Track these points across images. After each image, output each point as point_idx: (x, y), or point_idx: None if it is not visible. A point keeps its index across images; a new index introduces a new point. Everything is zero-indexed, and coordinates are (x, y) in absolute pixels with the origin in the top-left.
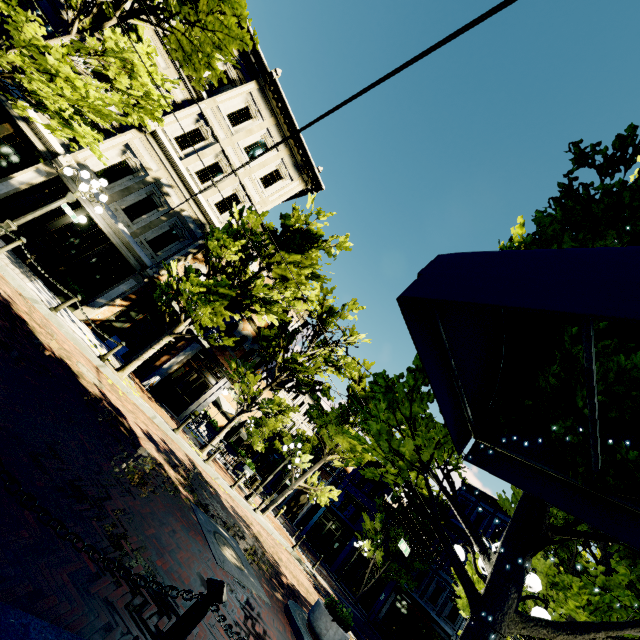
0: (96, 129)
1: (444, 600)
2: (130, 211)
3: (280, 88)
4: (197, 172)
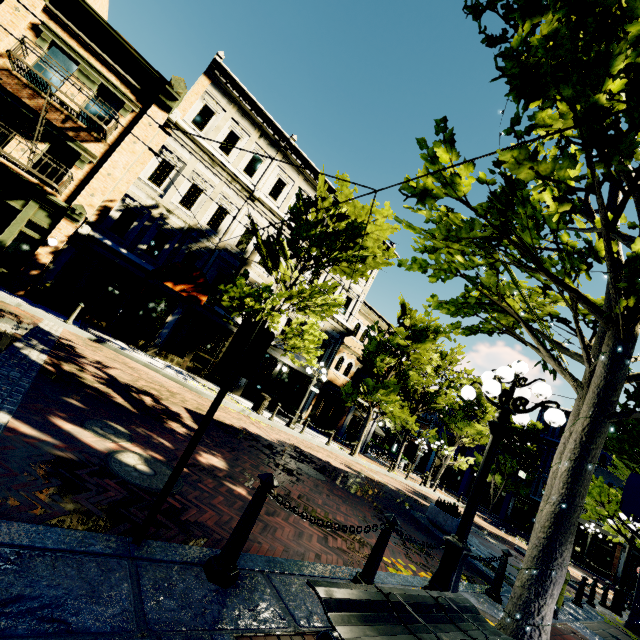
0: None
1: None
2: None
3: None
4: None
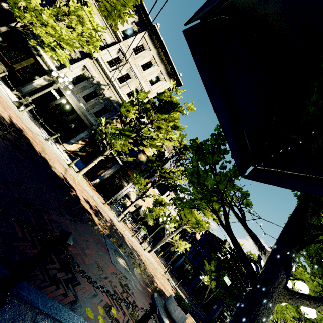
0: (71, 59)
1: None
2: (86, 98)
3: (159, 33)
4: (118, 78)
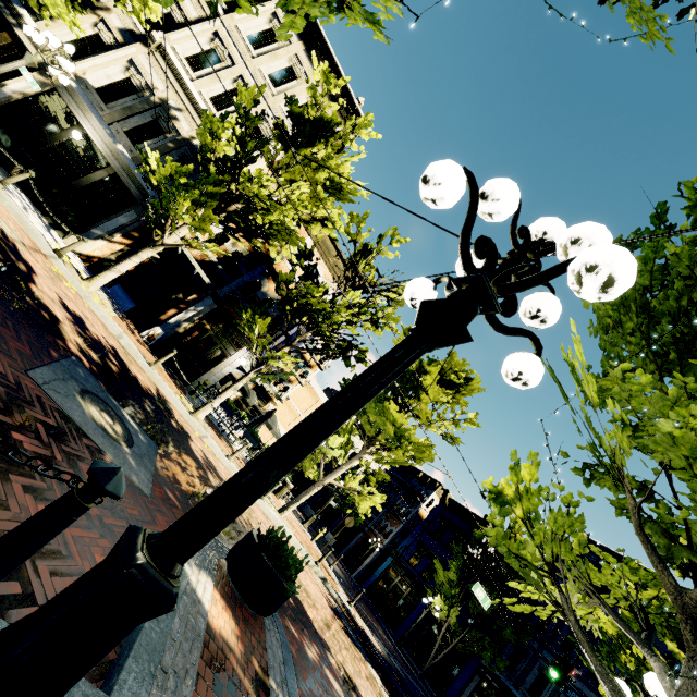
0: (100, 45)
1: (551, 694)
2: (133, 135)
3: None
4: (212, 98)
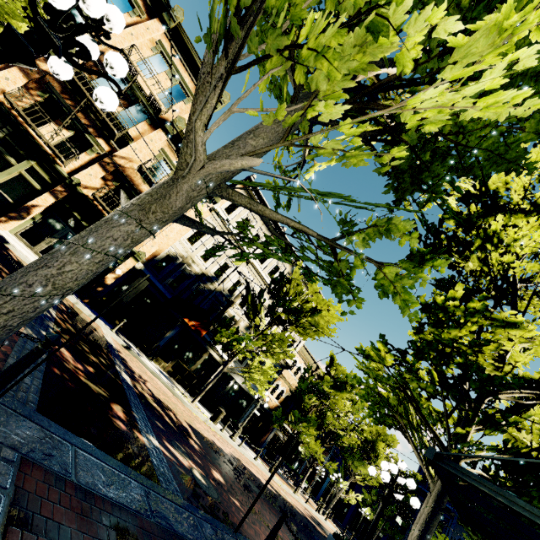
0: None
1: None
2: None
3: None
4: None
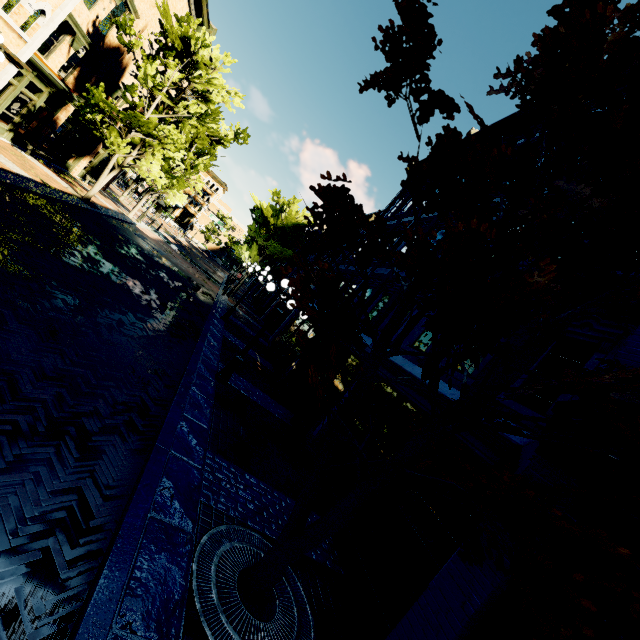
0: None
1: None
2: None
3: None
4: None
